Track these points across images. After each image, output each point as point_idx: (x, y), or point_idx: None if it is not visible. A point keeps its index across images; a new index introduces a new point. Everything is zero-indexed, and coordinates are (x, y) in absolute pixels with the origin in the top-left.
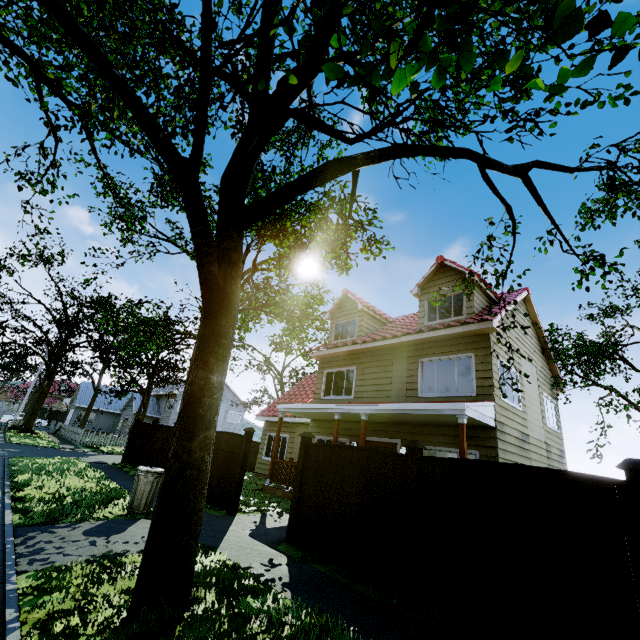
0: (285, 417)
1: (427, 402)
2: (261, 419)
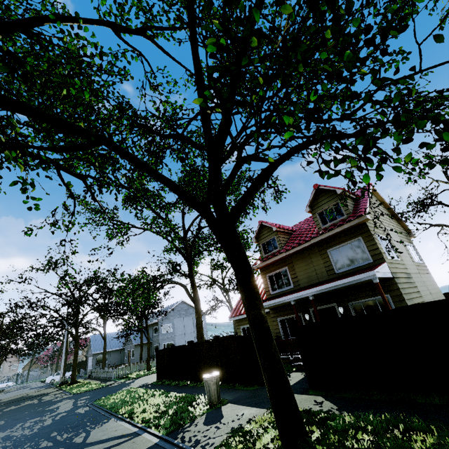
0: None
1: (350, 277)
2: (233, 319)
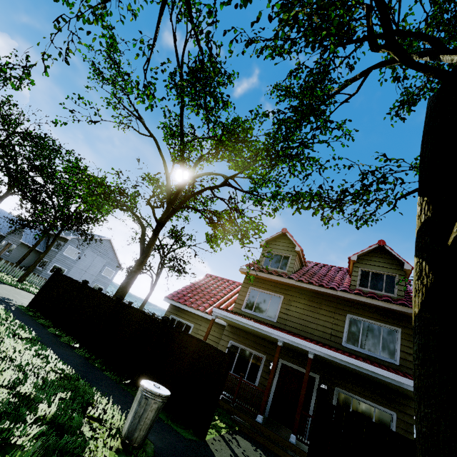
0: (197, 310)
1: (388, 371)
2: (170, 302)
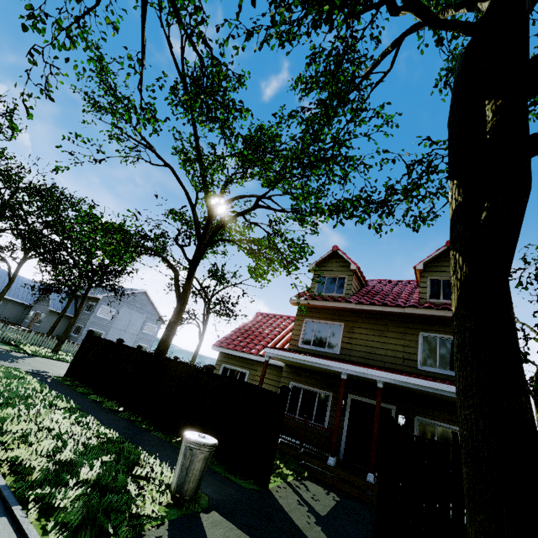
0: (249, 354)
1: None
2: (219, 350)
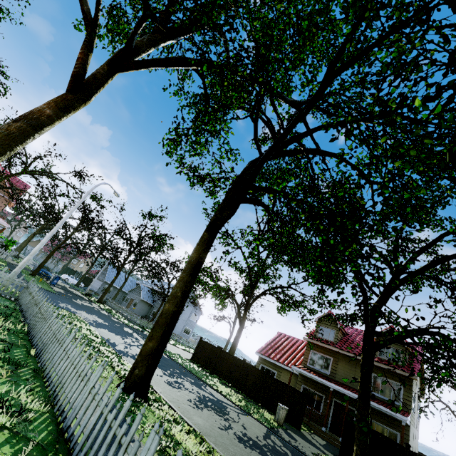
0: (278, 362)
1: (387, 408)
2: (260, 355)
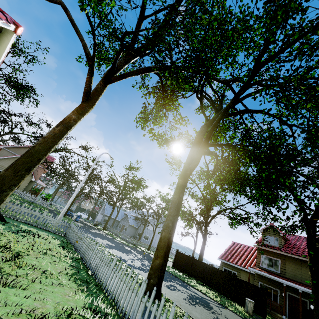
0: (236, 265)
1: None
2: (221, 260)
